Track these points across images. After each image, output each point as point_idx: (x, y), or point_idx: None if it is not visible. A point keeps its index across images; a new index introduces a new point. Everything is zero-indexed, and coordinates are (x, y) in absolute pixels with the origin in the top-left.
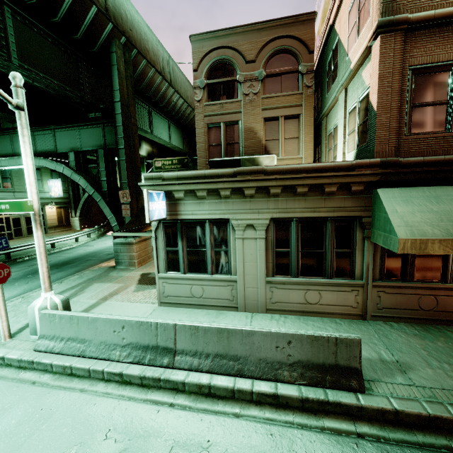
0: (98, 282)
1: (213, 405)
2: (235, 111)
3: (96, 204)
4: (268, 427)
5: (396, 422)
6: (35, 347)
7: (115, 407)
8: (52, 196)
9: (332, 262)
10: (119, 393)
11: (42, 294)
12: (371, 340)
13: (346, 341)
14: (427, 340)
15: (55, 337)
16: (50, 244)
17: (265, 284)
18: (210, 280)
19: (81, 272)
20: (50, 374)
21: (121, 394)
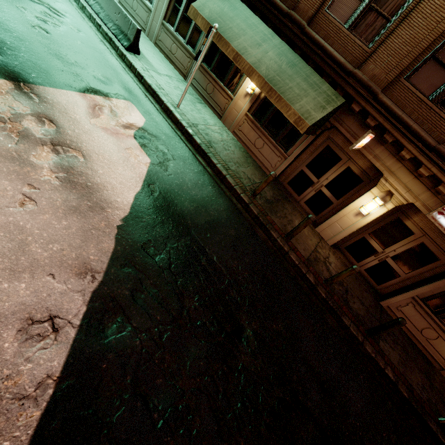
0: None
1: (81, 12)
2: None
3: None
4: (85, 21)
5: (124, 61)
6: None
7: None
8: None
9: (192, 33)
10: None
11: None
12: (169, 73)
13: (134, 26)
14: (187, 93)
15: None
16: None
17: (161, 25)
18: (142, 2)
19: None
20: None
21: None
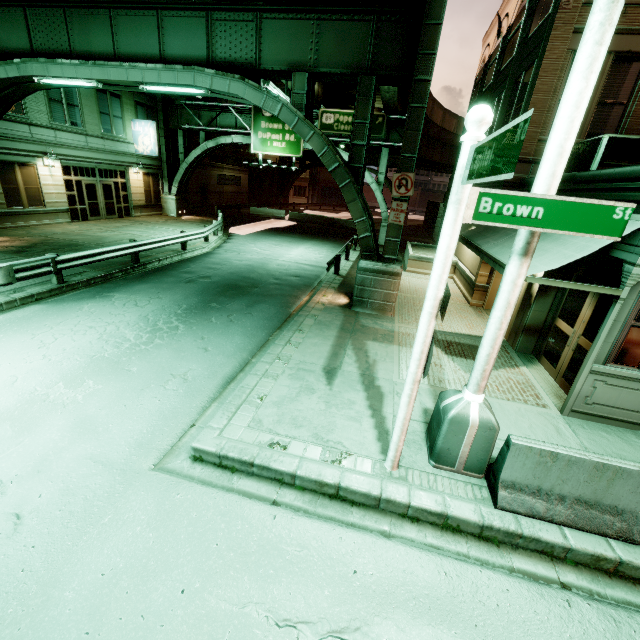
0: (366, 338)
1: None
2: None
3: (194, 176)
4: None
5: None
6: (498, 502)
7: None
8: (138, 152)
9: None
10: None
11: (475, 396)
12: None
13: None
14: None
15: (540, 490)
16: (180, 243)
17: None
18: None
19: (305, 311)
20: (567, 566)
21: None
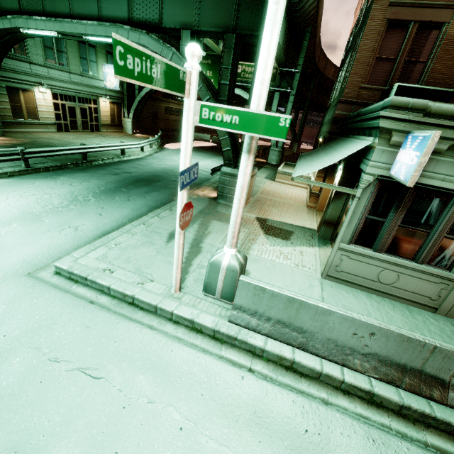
0: (213, 219)
1: None
2: (445, 4)
3: (147, 107)
4: None
5: None
6: (229, 317)
7: (405, 453)
8: (106, 86)
9: None
10: (379, 421)
11: (228, 249)
12: None
13: None
14: None
15: (257, 313)
16: (120, 149)
17: None
18: (416, 270)
19: None
20: (261, 360)
21: (383, 423)
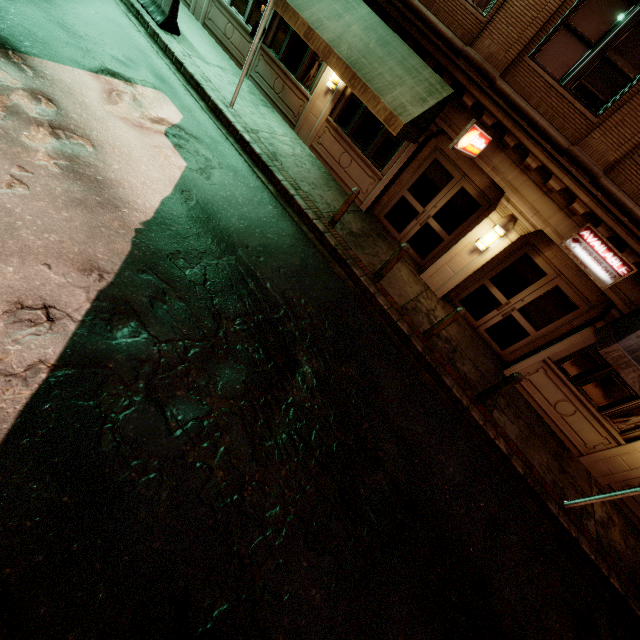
0: None
1: None
2: None
3: None
4: None
5: (157, 43)
6: None
7: None
8: None
9: (253, 6)
10: None
11: None
12: (221, 64)
13: None
14: (247, 91)
15: None
16: None
17: None
18: None
19: None
20: None
21: None
